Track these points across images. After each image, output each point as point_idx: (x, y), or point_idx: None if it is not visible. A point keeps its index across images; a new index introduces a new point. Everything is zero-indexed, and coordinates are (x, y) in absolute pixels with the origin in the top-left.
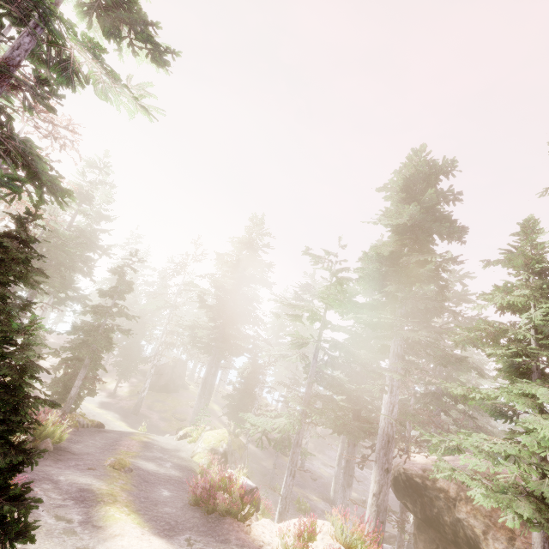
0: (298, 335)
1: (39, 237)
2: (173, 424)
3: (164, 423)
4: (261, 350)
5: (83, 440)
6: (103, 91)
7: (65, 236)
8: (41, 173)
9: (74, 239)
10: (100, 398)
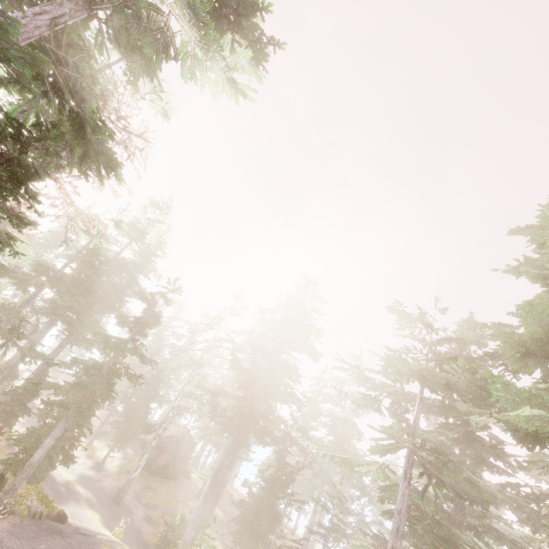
0: (395, 431)
1: (79, 252)
2: (160, 531)
3: (148, 526)
4: (291, 442)
5: (18, 548)
6: (190, 67)
7: (105, 257)
8: (88, 121)
9: (113, 263)
10: (83, 468)
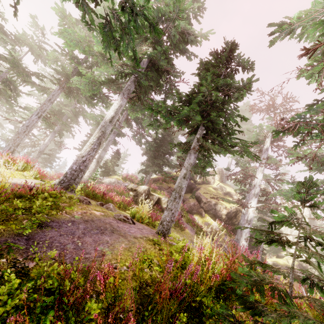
0: None
1: None
2: None
3: None
4: None
5: None
6: None
7: None
8: None
9: None
10: None
